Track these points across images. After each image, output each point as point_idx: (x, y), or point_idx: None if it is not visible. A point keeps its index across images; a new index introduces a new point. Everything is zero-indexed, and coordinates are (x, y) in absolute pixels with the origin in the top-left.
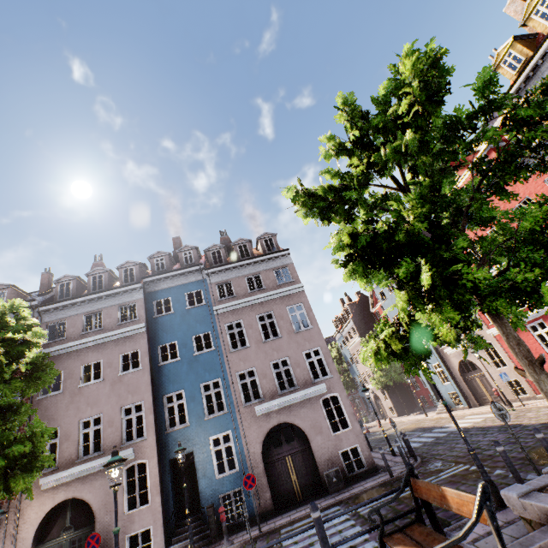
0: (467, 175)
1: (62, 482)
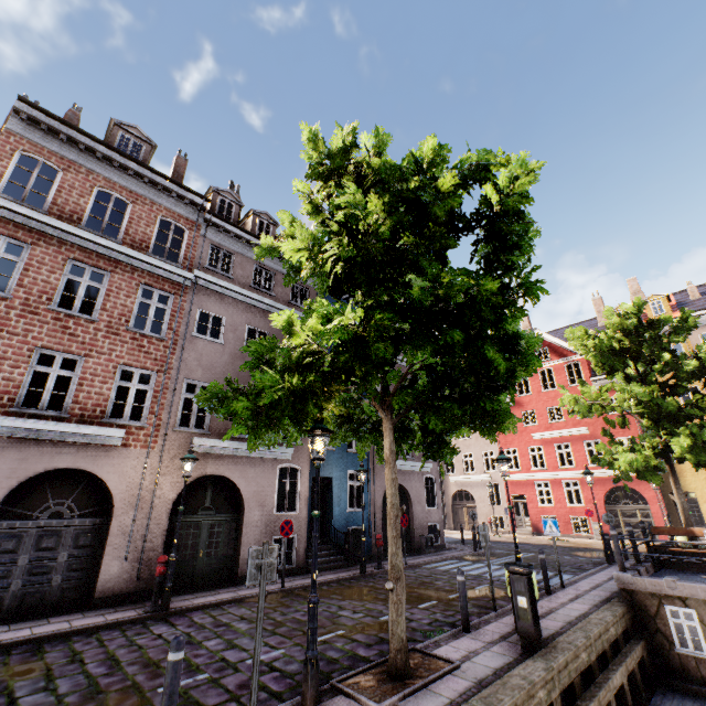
0: (558, 363)
1: (216, 453)
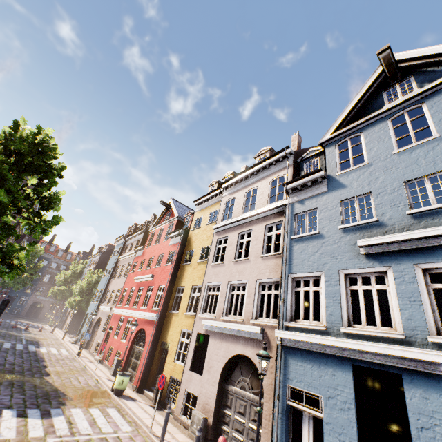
0: (167, 223)
1: None
